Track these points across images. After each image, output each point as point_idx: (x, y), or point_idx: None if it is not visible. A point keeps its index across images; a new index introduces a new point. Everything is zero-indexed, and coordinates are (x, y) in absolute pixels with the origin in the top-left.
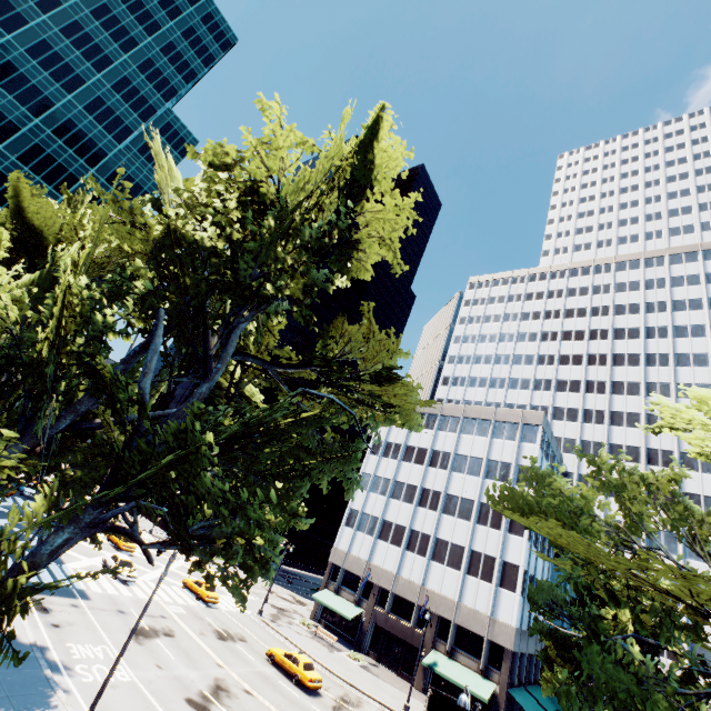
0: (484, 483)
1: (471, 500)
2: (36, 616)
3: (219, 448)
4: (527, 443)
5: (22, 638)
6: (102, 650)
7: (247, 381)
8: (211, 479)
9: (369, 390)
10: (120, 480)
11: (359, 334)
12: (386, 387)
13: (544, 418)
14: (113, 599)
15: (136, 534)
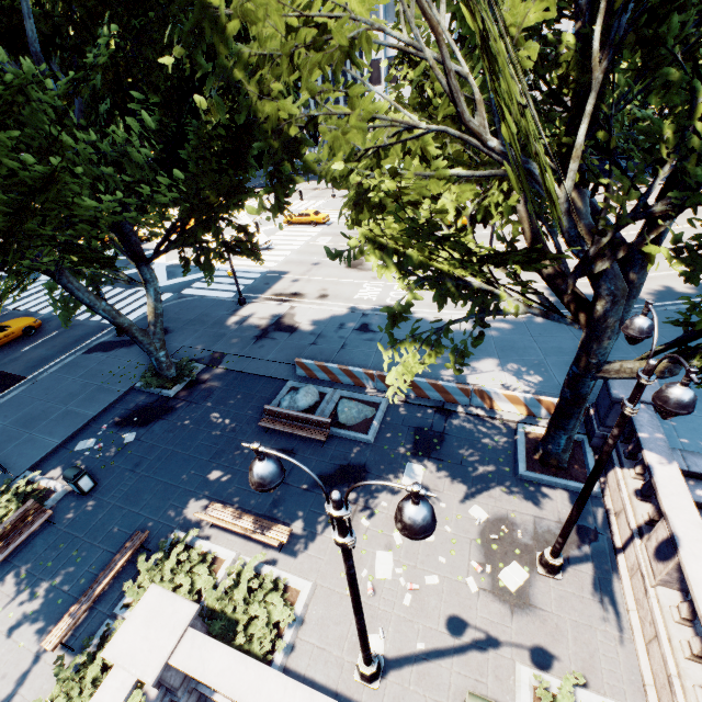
0: None
1: None
2: (303, 301)
3: None
4: None
5: (340, 314)
6: (370, 287)
7: None
8: None
9: None
10: None
11: None
12: None
13: None
14: (292, 262)
15: None
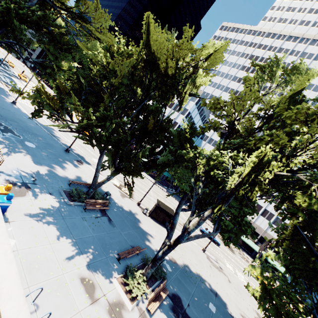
0: (171, 111)
1: (165, 115)
2: (5, 86)
3: (36, 28)
4: (191, 101)
5: (0, 86)
6: (26, 101)
7: (55, 15)
8: (36, 39)
9: (86, 26)
10: (1, 20)
11: (92, 7)
12: (88, 25)
13: (203, 94)
14: None
15: (20, 54)
